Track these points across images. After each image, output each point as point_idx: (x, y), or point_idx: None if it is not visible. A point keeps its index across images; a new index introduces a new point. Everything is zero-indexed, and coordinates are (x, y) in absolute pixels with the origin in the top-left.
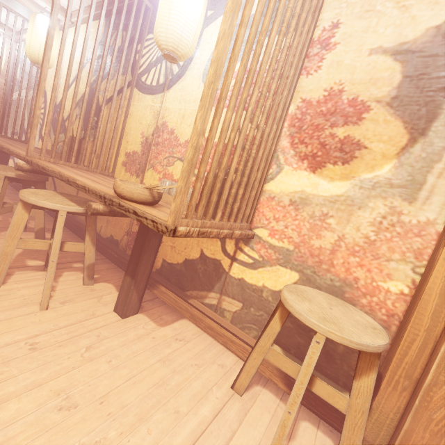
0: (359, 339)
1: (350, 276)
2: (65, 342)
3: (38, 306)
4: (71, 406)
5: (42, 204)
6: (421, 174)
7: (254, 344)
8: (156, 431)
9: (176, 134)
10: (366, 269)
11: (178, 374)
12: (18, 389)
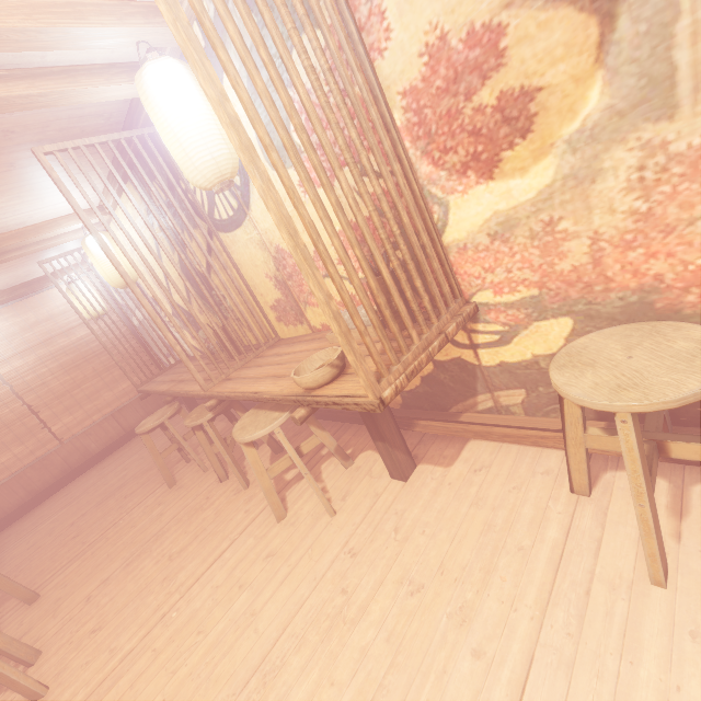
0: (676, 393)
1: (645, 279)
2: (373, 535)
3: (327, 515)
4: (418, 588)
5: (257, 437)
6: (658, 61)
7: None
8: (510, 576)
9: None
10: (663, 256)
11: (499, 509)
12: (369, 593)
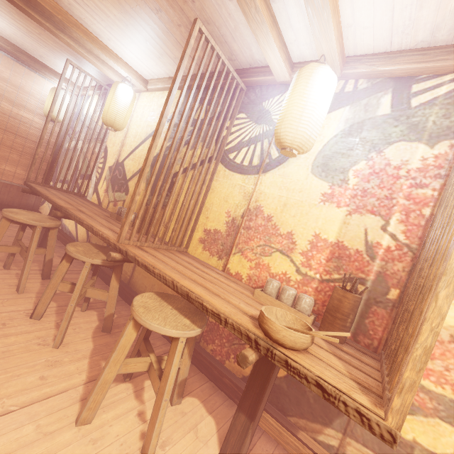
0: None
1: None
2: None
3: None
4: None
5: (164, 332)
6: None
7: None
8: None
9: (274, 222)
10: None
11: None
12: None
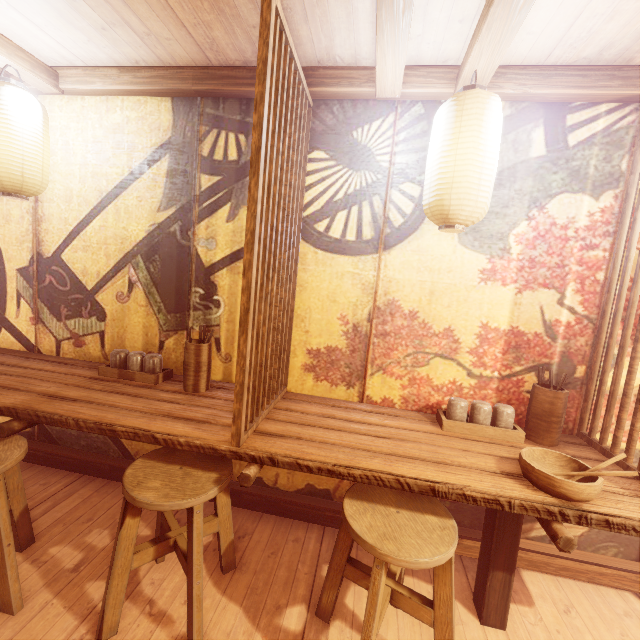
0: None
1: None
2: None
3: None
4: None
5: (445, 559)
6: None
7: (625, 566)
8: None
9: (422, 319)
10: None
11: None
12: None
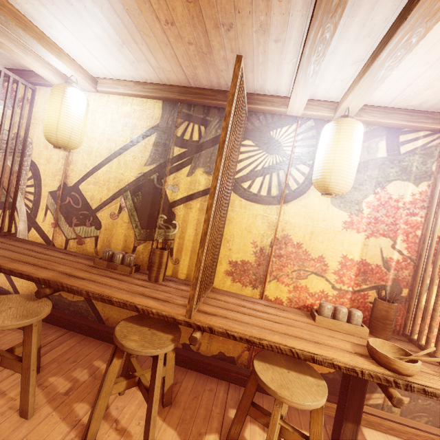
0: None
1: None
2: None
3: None
4: None
5: (320, 405)
6: None
7: (433, 431)
8: None
9: (305, 249)
10: None
11: None
12: None
